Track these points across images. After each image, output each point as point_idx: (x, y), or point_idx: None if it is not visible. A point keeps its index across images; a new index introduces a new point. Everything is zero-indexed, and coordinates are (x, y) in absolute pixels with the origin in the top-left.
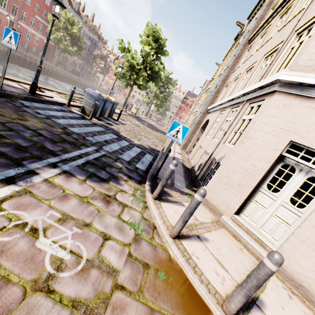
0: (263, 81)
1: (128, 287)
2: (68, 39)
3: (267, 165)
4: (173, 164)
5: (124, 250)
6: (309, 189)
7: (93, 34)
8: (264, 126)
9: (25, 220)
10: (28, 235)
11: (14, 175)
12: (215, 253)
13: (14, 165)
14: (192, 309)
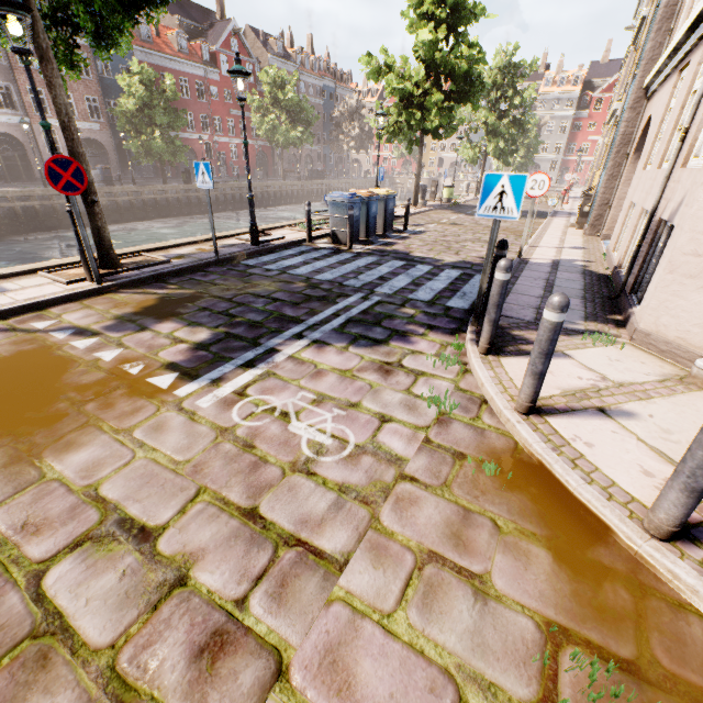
0: None
1: (422, 479)
2: (284, 119)
3: None
4: (500, 268)
5: (416, 435)
6: None
7: (322, 78)
8: None
9: (273, 405)
10: (279, 420)
11: (253, 358)
12: (651, 438)
13: (251, 347)
14: (559, 521)
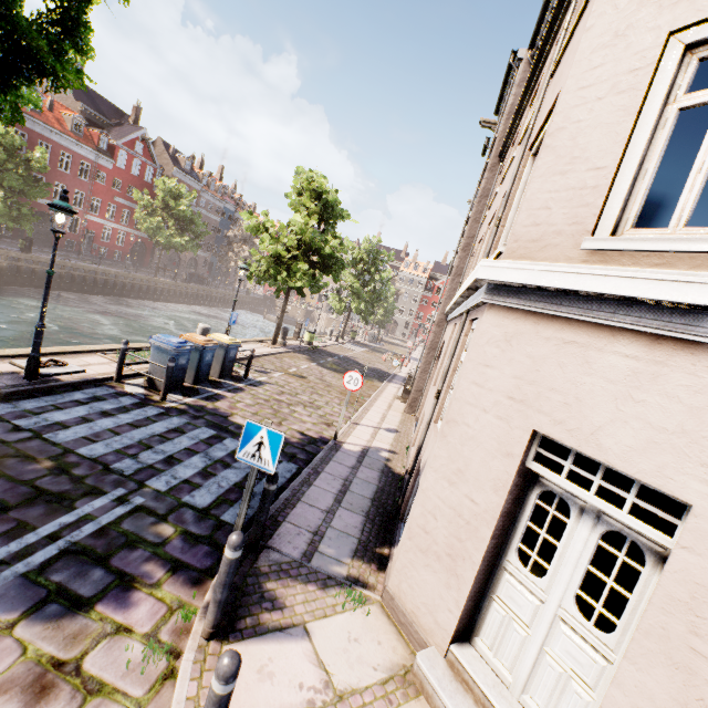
0: (471, 275)
1: None
2: (172, 224)
3: (498, 500)
4: (230, 544)
5: None
6: (614, 569)
7: (225, 202)
8: (475, 391)
9: None
10: None
11: None
12: None
13: None
14: None
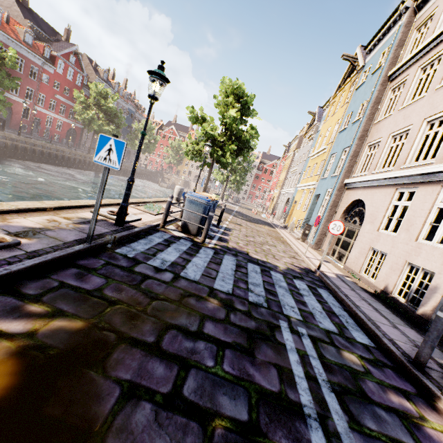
0: None
1: None
2: (102, 116)
3: None
4: None
5: None
6: None
7: (129, 104)
8: None
9: None
10: None
11: None
12: None
13: None
14: None
